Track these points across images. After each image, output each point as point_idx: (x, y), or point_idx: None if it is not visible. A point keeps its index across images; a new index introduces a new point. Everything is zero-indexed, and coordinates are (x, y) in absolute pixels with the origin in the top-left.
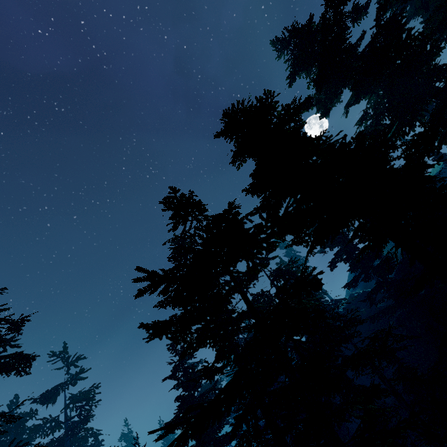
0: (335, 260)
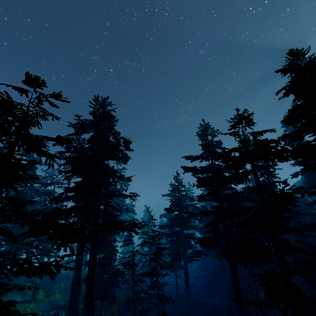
0: (299, 173)
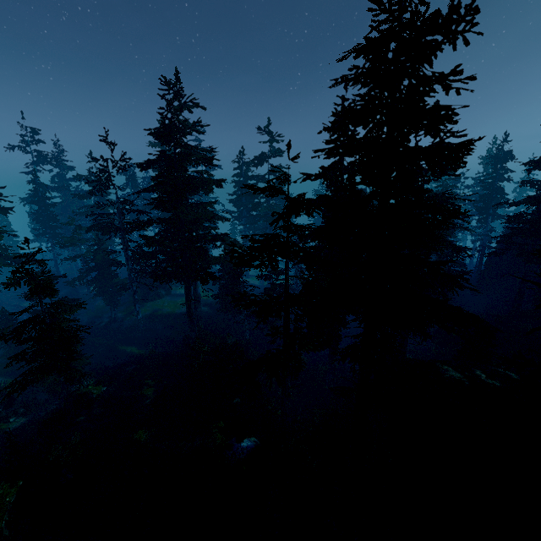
0: None
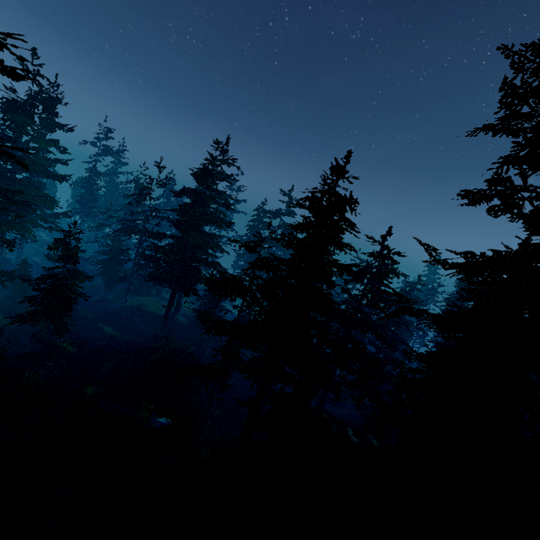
0: None
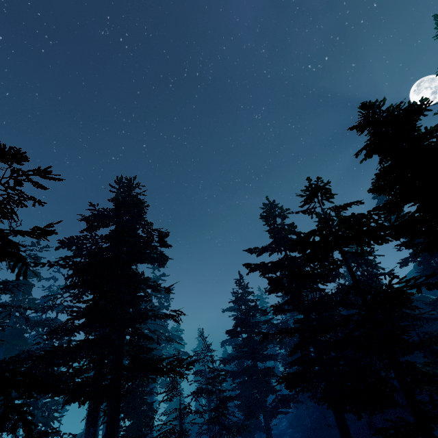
0: (408, 260)
